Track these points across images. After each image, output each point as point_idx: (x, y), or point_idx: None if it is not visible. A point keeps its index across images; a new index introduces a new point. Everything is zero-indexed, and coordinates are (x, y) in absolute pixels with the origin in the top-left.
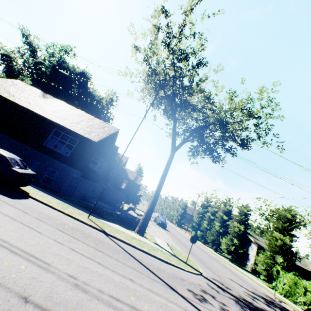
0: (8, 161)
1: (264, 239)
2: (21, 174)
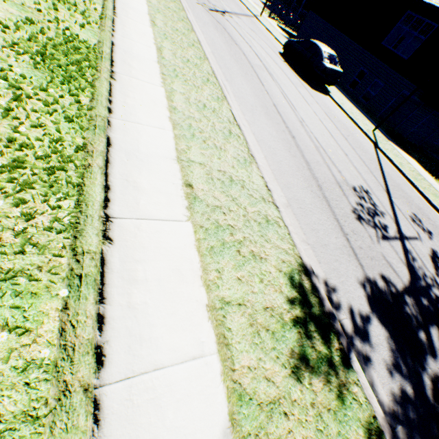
0: (321, 55)
1: None
2: (326, 68)
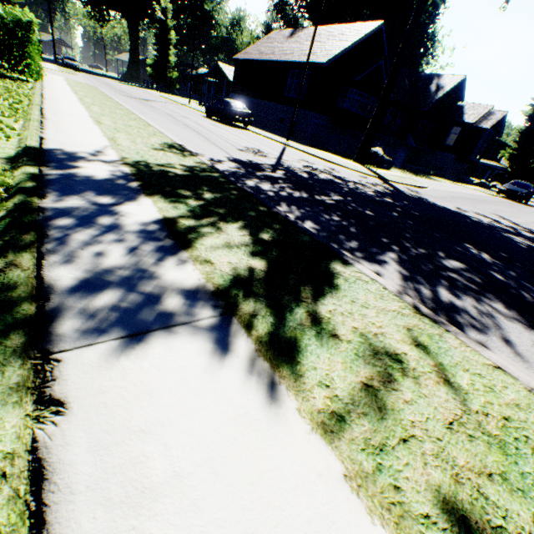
0: (230, 105)
1: None
2: (237, 112)
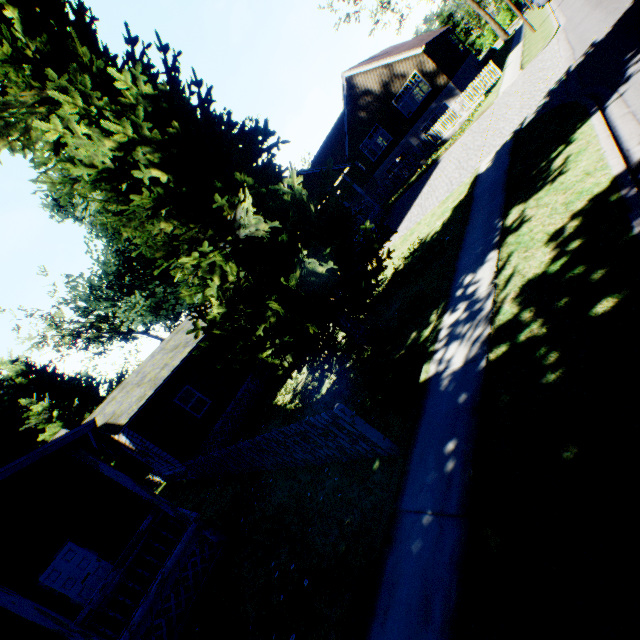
0: None
1: None
2: None
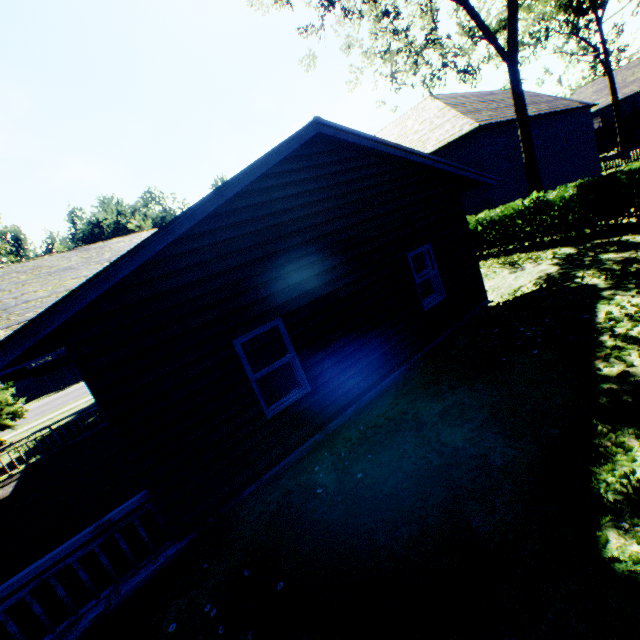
0: None
1: None
2: None
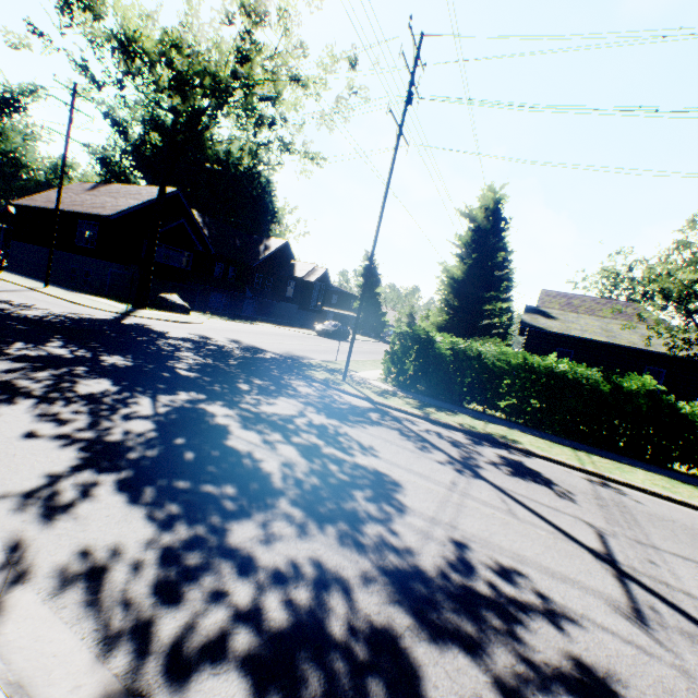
0: None
1: (609, 319)
2: None
